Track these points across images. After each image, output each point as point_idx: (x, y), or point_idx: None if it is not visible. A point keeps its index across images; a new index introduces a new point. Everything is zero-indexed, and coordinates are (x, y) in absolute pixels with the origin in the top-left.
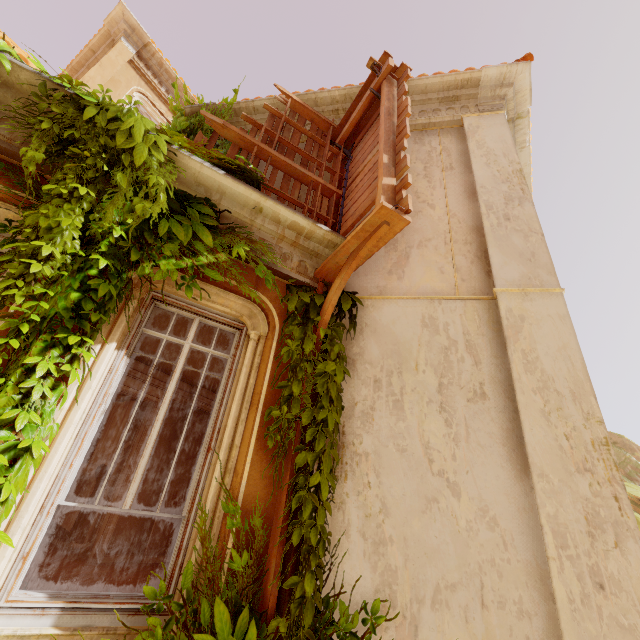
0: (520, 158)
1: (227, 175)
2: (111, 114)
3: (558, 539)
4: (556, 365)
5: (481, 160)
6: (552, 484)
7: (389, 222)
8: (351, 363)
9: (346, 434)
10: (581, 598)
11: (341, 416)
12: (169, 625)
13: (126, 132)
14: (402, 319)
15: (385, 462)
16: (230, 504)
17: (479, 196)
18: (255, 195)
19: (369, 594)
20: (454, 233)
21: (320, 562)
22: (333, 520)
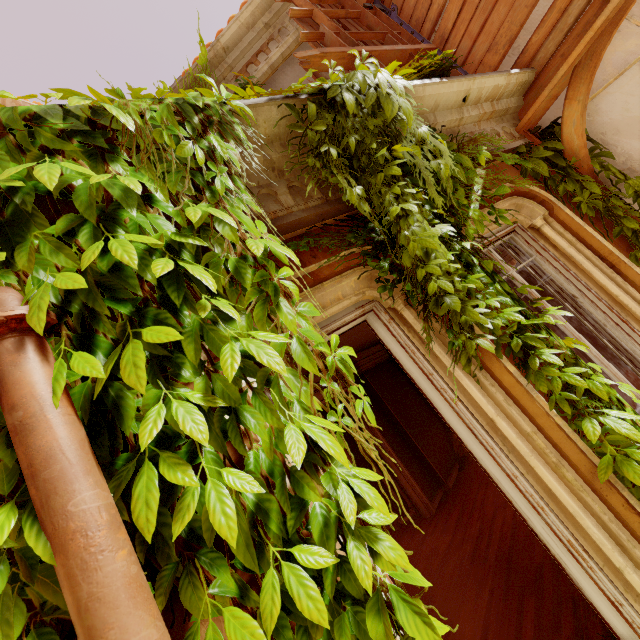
0: None
1: (442, 80)
2: (364, 86)
3: None
4: None
5: None
6: None
7: None
8: (629, 173)
9: None
10: None
11: None
12: None
13: (385, 96)
14: (631, 100)
15: None
16: None
17: None
18: (465, 83)
19: None
20: None
21: None
22: None
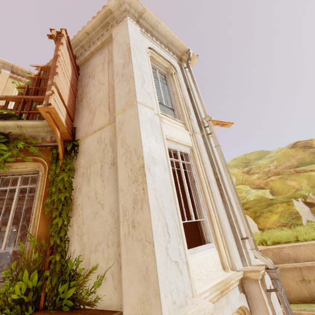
0: (160, 31)
1: None
2: None
3: (124, 213)
4: (131, 139)
5: (116, 51)
6: (124, 192)
7: (48, 111)
8: (76, 170)
9: (74, 199)
10: (128, 233)
11: (73, 193)
12: (13, 281)
13: None
14: (91, 143)
15: (84, 205)
16: (32, 238)
17: (114, 70)
18: (13, 122)
19: (78, 254)
20: (110, 93)
21: (63, 248)
22: (70, 232)
